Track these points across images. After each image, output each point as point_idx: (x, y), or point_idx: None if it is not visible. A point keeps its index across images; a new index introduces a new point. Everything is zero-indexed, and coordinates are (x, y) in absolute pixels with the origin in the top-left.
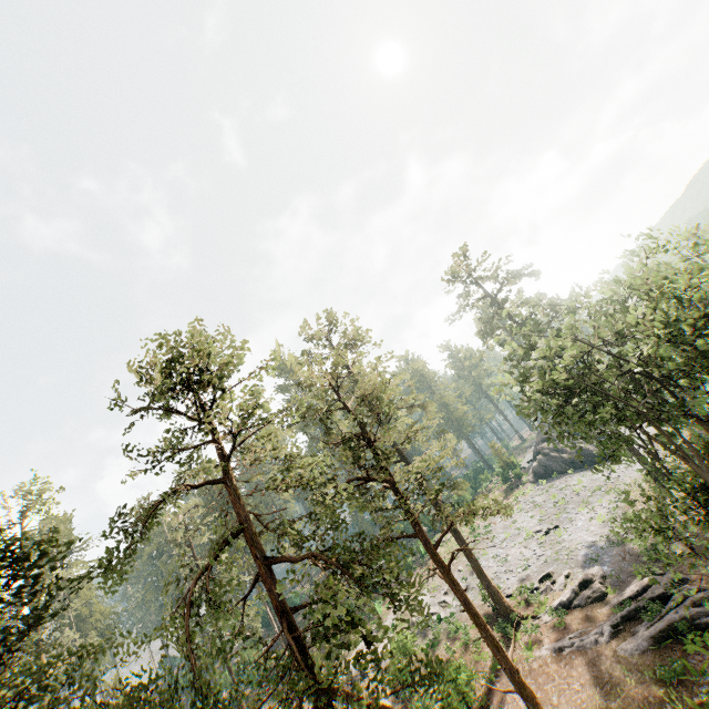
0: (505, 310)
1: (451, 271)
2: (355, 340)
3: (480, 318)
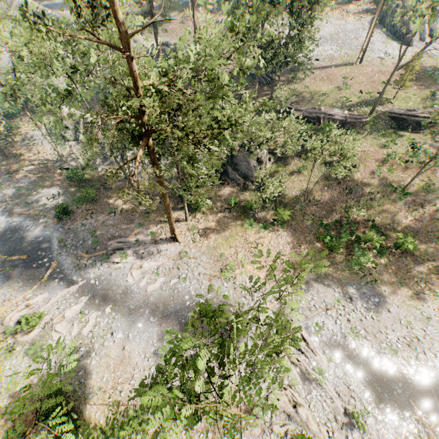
0: None
1: None
2: None
3: None
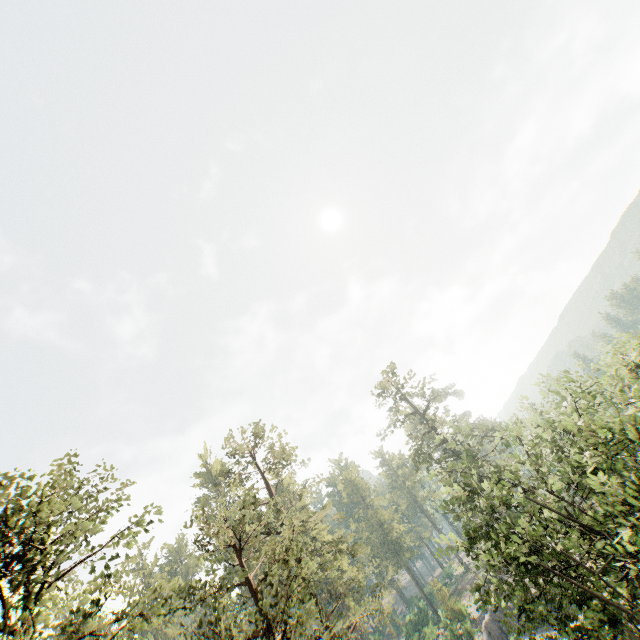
0: (437, 437)
1: (380, 385)
2: (280, 458)
3: (410, 434)
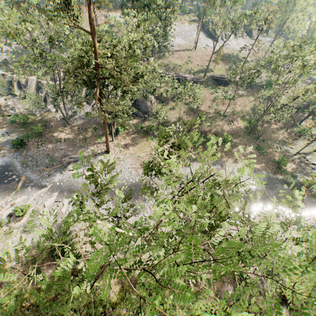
0: None
1: None
2: None
3: None
